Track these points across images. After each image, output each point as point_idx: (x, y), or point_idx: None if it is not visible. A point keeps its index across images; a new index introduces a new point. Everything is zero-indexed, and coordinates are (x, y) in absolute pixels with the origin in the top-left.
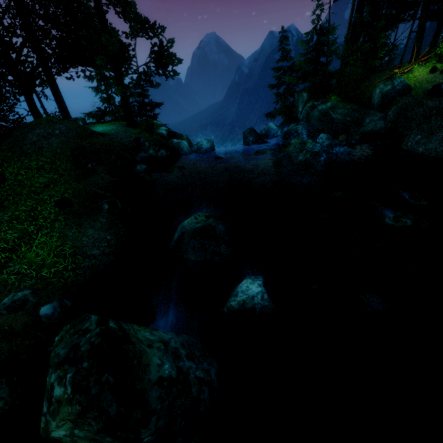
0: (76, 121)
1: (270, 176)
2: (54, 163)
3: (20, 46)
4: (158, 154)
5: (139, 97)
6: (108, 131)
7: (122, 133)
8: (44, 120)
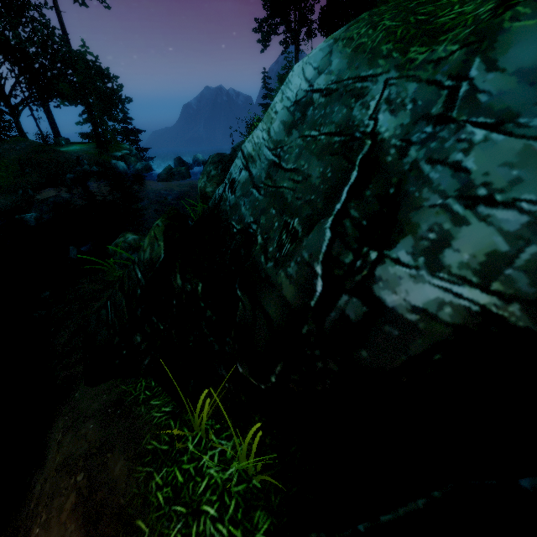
0: (59, 140)
1: (152, 190)
2: (8, 167)
3: (13, 86)
4: (91, 169)
5: (123, 123)
6: (73, 151)
7: (80, 152)
8: (13, 140)
